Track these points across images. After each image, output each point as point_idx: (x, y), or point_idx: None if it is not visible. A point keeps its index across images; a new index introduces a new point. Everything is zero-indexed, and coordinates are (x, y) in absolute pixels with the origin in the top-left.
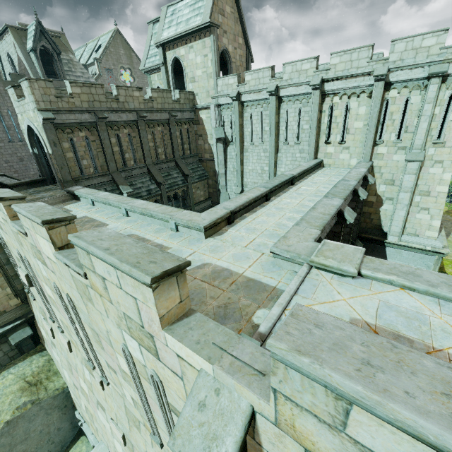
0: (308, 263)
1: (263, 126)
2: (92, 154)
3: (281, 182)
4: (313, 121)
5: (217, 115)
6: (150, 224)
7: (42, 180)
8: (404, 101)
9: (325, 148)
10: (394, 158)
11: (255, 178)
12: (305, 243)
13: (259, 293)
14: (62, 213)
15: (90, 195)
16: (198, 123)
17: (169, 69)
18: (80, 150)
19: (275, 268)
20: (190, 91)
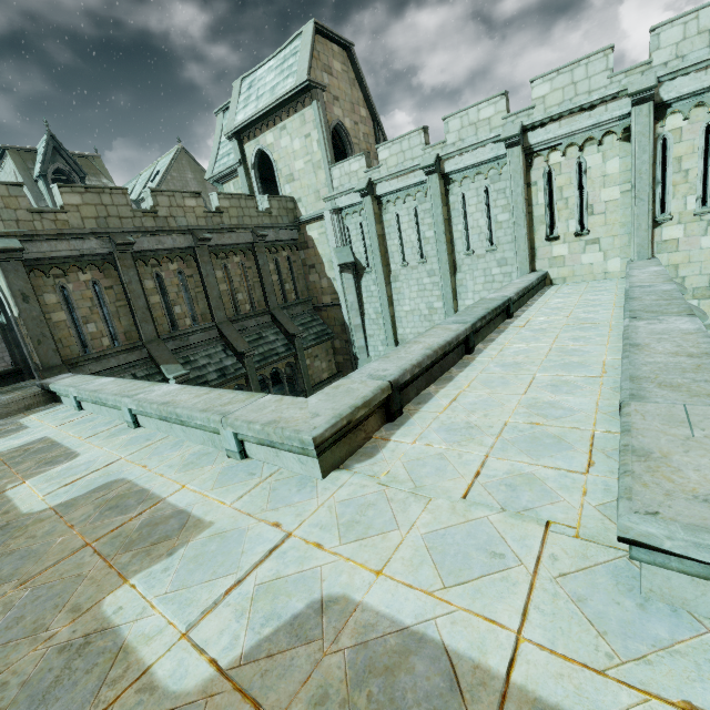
0: None
1: (421, 231)
2: (107, 311)
3: (490, 310)
4: (518, 202)
5: (336, 227)
6: (180, 442)
7: (12, 372)
8: (701, 131)
9: (549, 249)
10: (704, 244)
11: (418, 325)
12: None
13: None
14: None
15: (72, 387)
16: (305, 246)
17: (250, 170)
18: (82, 305)
19: (660, 619)
20: (287, 196)
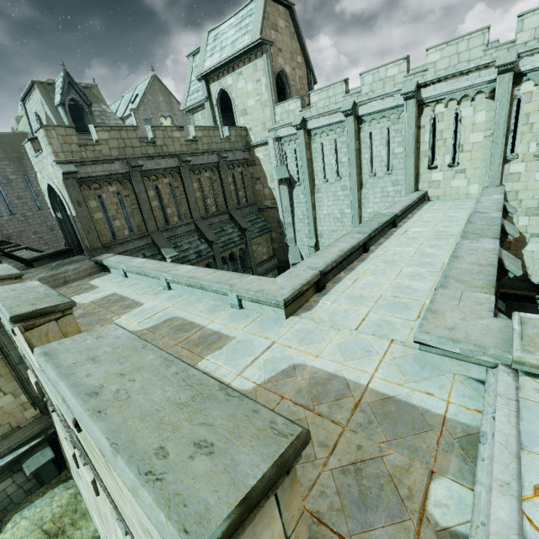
0: (507, 365)
1: (338, 157)
2: (126, 212)
3: (381, 224)
4: (410, 140)
5: (277, 151)
6: (200, 299)
7: (67, 250)
8: None
9: (429, 175)
10: (538, 177)
11: (333, 225)
12: (479, 321)
13: (417, 432)
14: (53, 298)
15: (121, 264)
16: (253, 164)
17: (214, 104)
18: (111, 208)
19: (427, 371)
20: (241, 126)
